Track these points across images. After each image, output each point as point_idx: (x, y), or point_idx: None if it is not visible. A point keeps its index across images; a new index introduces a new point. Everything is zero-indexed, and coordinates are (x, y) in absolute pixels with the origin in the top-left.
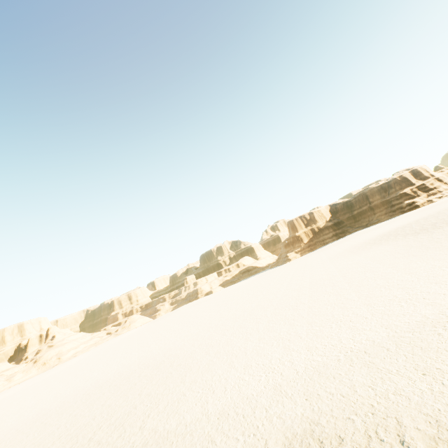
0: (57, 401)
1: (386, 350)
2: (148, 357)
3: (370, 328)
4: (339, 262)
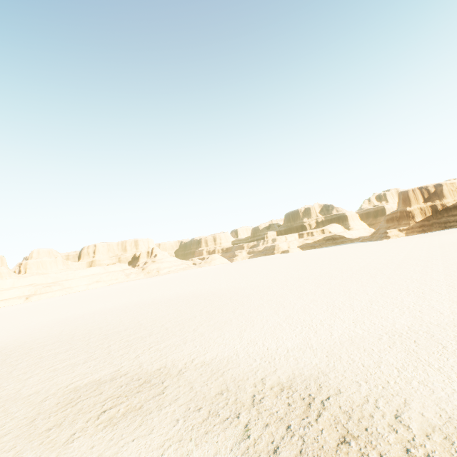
0: (151, 297)
1: (441, 347)
2: (216, 288)
3: (438, 324)
4: (451, 251)
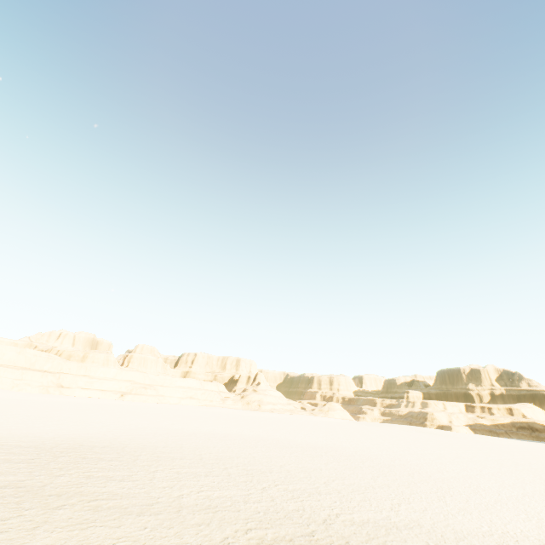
0: (271, 437)
1: None
2: (366, 451)
3: None
4: None
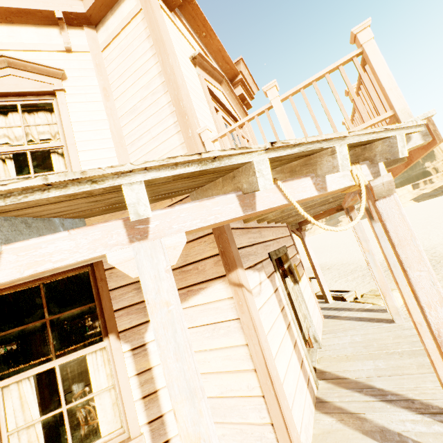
0: None
1: None
2: None
3: None
4: None
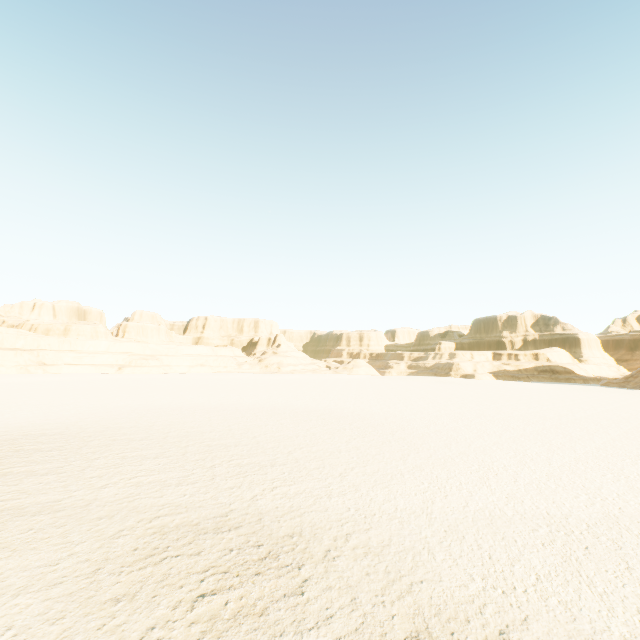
0: (270, 403)
1: None
2: (365, 410)
3: None
4: None
